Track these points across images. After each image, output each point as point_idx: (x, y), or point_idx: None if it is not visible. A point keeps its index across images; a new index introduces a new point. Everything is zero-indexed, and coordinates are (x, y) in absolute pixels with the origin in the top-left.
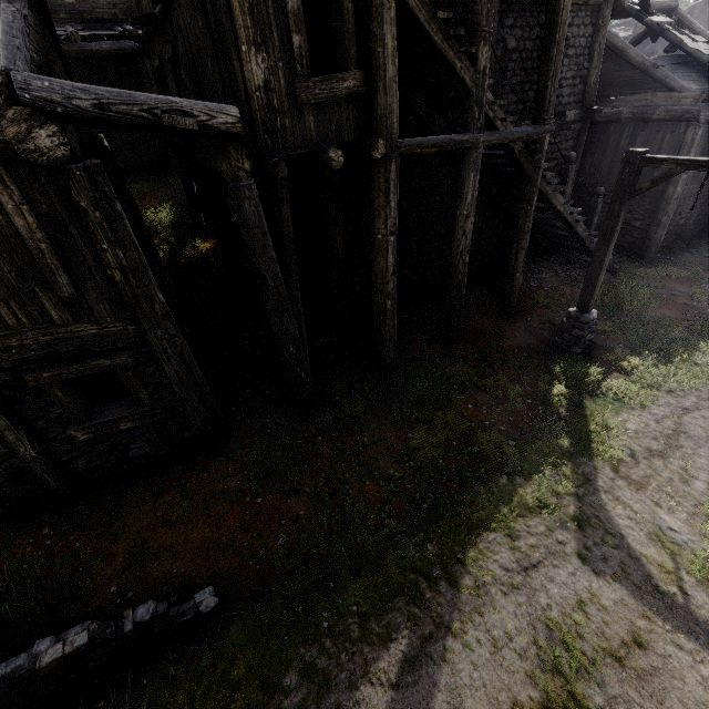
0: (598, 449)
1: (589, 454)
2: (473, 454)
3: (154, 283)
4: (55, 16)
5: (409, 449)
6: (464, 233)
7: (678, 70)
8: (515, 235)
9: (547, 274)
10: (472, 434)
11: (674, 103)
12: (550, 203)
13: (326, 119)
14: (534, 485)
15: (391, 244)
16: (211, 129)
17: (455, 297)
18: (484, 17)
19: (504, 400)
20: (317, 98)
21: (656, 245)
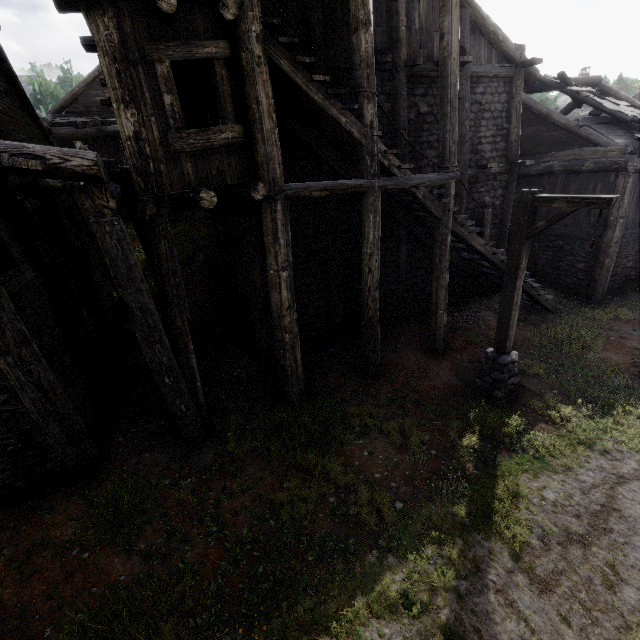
0: (500, 523)
1: (487, 530)
2: (349, 516)
3: (9, 310)
4: (89, 109)
5: (276, 502)
6: (370, 270)
7: (602, 128)
8: (434, 273)
9: (486, 312)
10: (355, 489)
11: (601, 156)
12: (468, 243)
13: (205, 165)
14: (404, 570)
15: (284, 279)
16: (65, 170)
17: (369, 332)
18: (365, 80)
19: (406, 448)
20: (192, 146)
21: (602, 286)
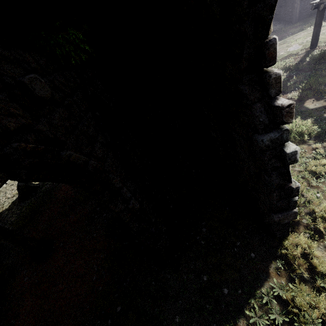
0: None
1: None
2: None
3: None
4: None
5: None
6: None
7: None
8: None
9: None
10: None
11: None
12: None
13: None
14: None
15: None
16: None
17: None
18: None
19: None
20: None
21: (295, 16)
